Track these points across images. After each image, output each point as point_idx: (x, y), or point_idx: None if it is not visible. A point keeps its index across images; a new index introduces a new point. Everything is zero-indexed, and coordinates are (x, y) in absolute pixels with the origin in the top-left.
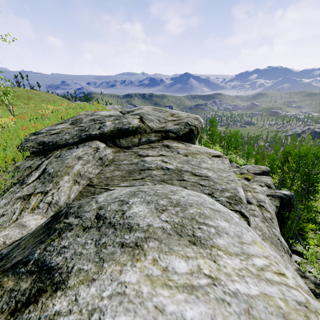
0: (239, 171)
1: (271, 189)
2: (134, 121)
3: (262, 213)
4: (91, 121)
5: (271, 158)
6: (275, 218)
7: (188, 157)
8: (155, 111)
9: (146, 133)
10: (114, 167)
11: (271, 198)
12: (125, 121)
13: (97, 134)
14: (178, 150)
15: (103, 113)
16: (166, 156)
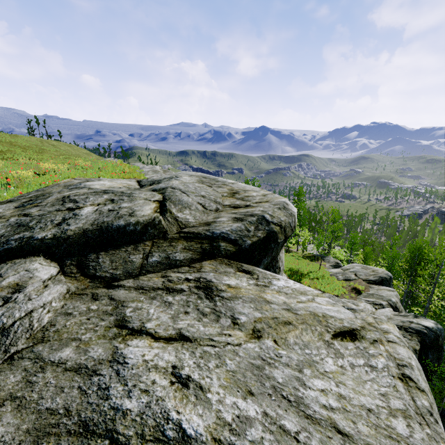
0: (342, 275)
1: (401, 314)
2: (146, 207)
3: (412, 397)
4: (56, 203)
5: (388, 252)
6: (433, 400)
7: (262, 340)
8: (201, 184)
9: (166, 240)
10: (20, 379)
11: (403, 333)
12: (125, 206)
13: (47, 240)
14: (235, 306)
15: (100, 184)
16: (193, 341)
